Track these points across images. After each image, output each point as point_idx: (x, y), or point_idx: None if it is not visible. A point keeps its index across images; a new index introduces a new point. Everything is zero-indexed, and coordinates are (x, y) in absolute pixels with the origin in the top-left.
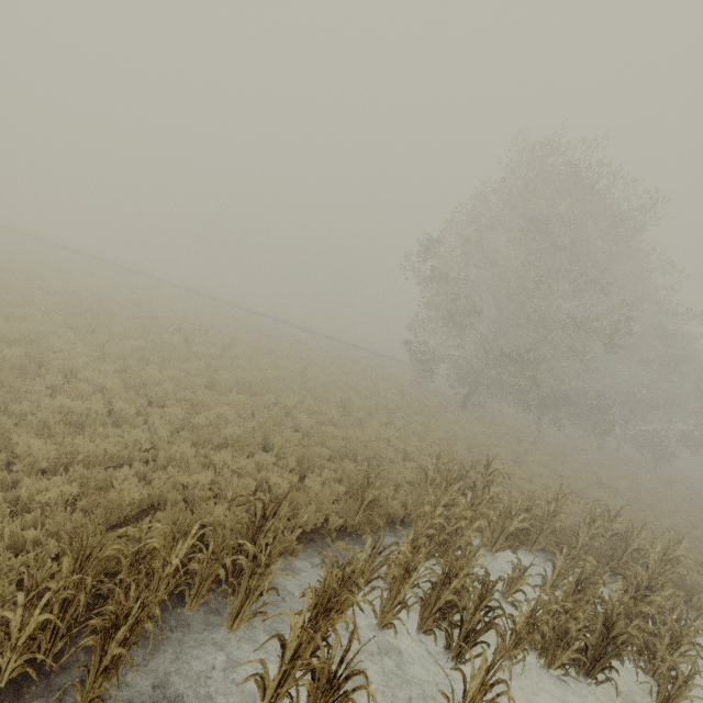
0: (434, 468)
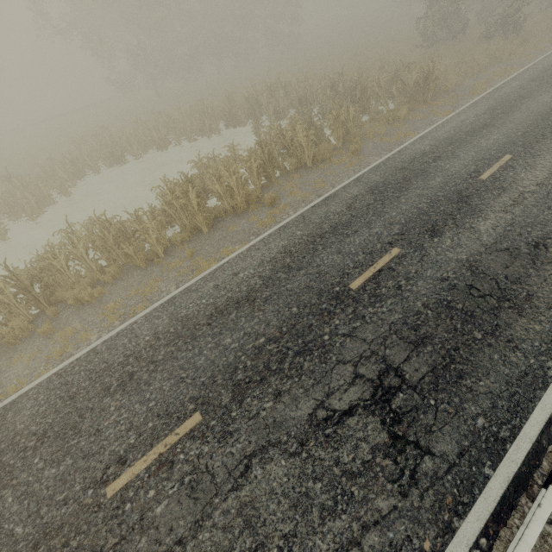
0: (85, 143)
